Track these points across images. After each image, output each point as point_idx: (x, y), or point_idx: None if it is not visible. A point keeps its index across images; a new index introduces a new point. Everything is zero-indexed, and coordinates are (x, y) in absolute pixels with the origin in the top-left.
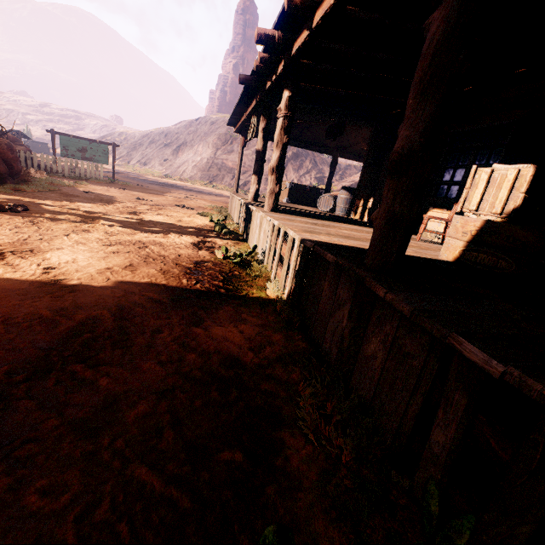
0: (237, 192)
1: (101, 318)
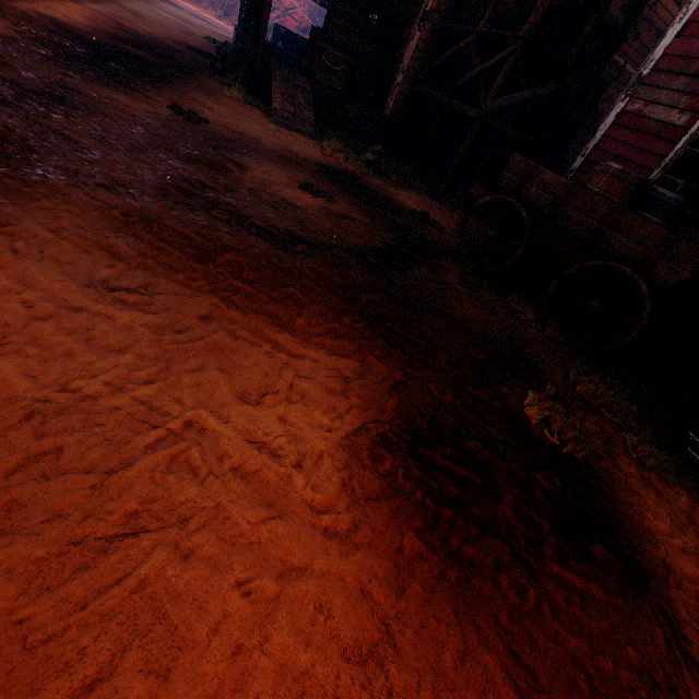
0: (240, 27)
1: (174, 47)
